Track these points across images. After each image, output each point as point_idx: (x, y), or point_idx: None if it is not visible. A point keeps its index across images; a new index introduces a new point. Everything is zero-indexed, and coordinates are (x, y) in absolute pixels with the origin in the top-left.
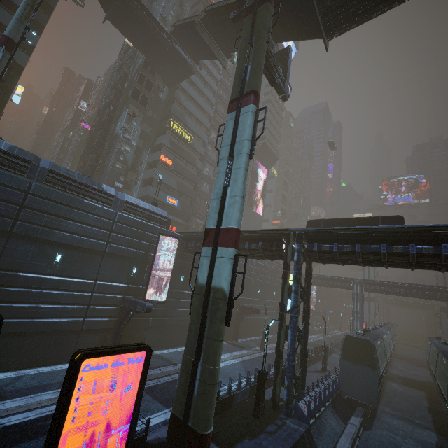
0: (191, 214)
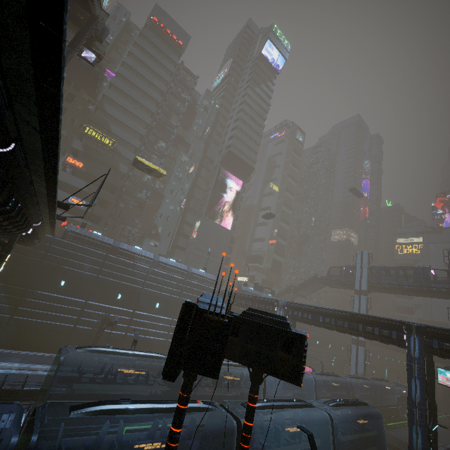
0: (105, 217)
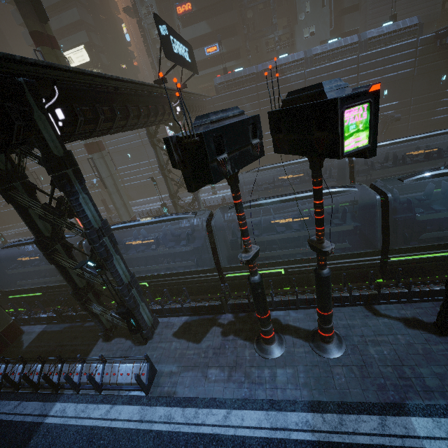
0: (241, 45)
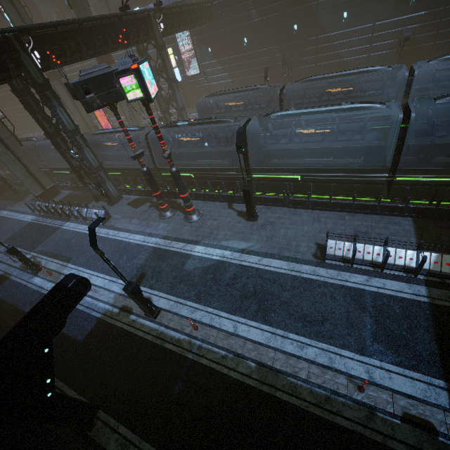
0: None
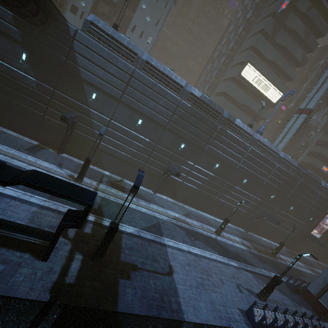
0: None
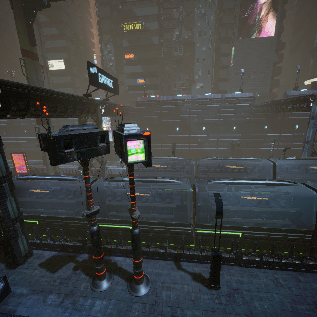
0: (159, 83)
